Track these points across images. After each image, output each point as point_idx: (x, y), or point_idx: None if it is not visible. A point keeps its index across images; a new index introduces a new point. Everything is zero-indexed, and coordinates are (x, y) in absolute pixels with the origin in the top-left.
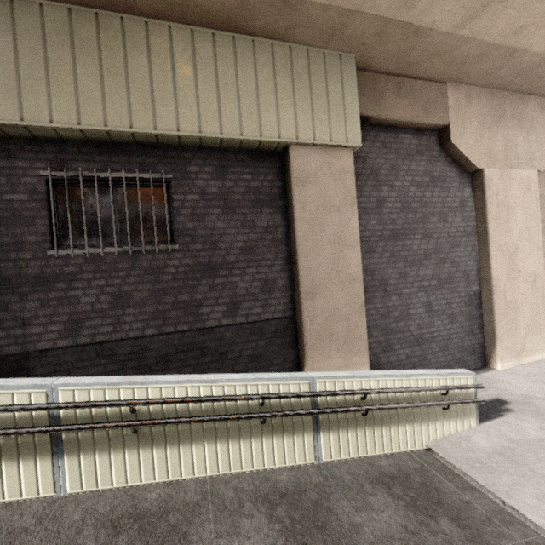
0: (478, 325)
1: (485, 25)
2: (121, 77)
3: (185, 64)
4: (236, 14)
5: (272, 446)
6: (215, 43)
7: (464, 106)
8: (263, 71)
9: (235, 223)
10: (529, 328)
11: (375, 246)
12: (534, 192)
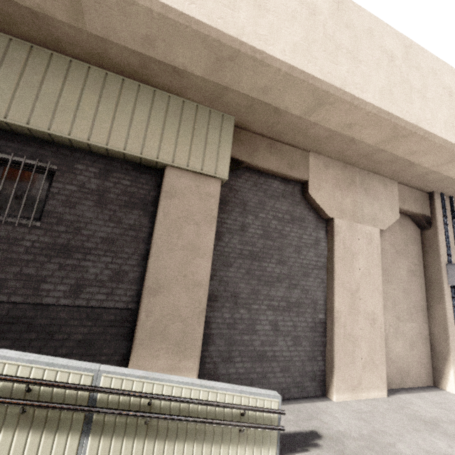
0: (321, 352)
1: (325, 117)
2: (34, 89)
3: (93, 93)
4: (139, 70)
5: (24, 443)
6: (122, 85)
7: (322, 170)
8: (157, 111)
9: (104, 216)
10: (366, 363)
11: (233, 262)
12: (376, 245)
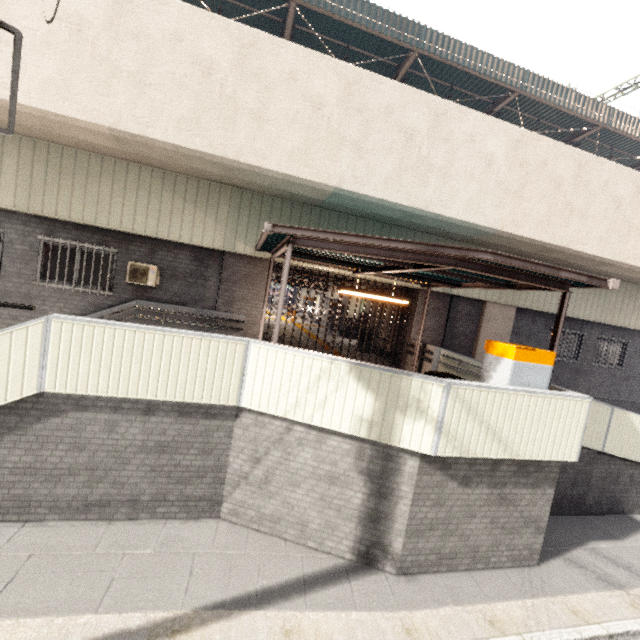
0: None
1: None
2: (637, 309)
3: None
4: None
5: None
6: None
7: None
8: None
9: (639, 362)
10: None
11: None
12: None
